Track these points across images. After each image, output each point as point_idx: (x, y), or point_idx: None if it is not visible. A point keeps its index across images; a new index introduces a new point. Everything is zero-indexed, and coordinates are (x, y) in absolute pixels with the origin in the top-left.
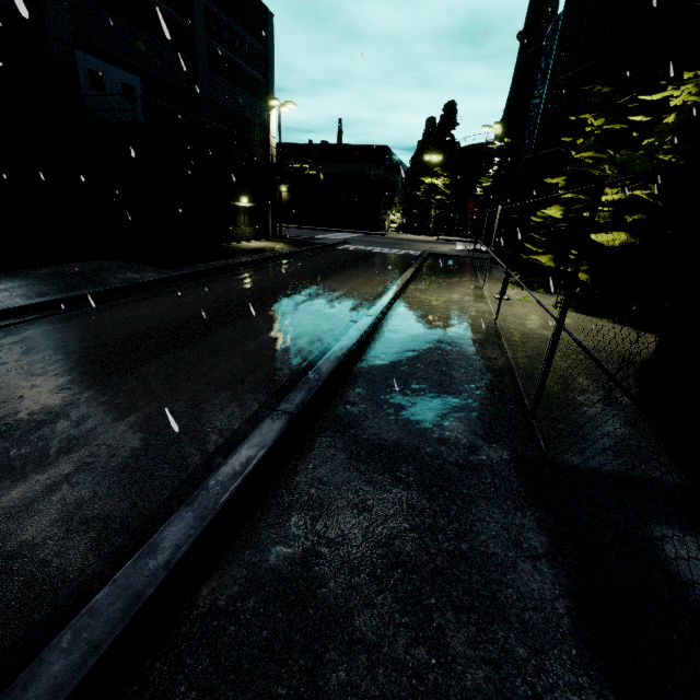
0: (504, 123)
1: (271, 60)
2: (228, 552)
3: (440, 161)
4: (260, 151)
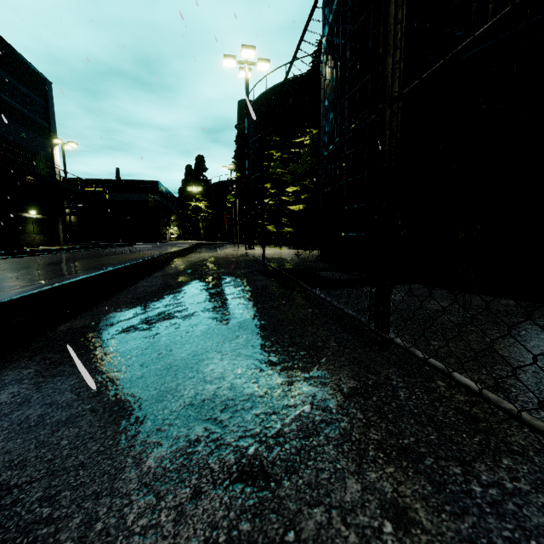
0: (235, 164)
1: (52, 112)
2: (75, 318)
3: (199, 191)
4: (48, 170)
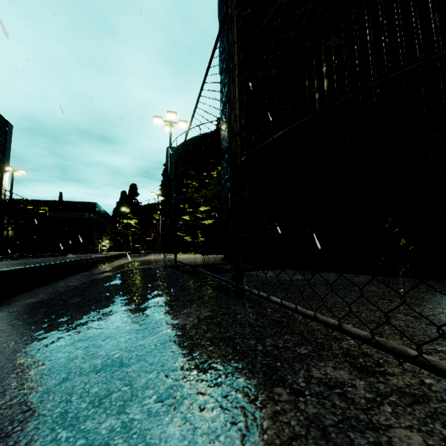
0: (161, 191)
1: (9, 146)
2: None
3: (131, 211)
4: None
